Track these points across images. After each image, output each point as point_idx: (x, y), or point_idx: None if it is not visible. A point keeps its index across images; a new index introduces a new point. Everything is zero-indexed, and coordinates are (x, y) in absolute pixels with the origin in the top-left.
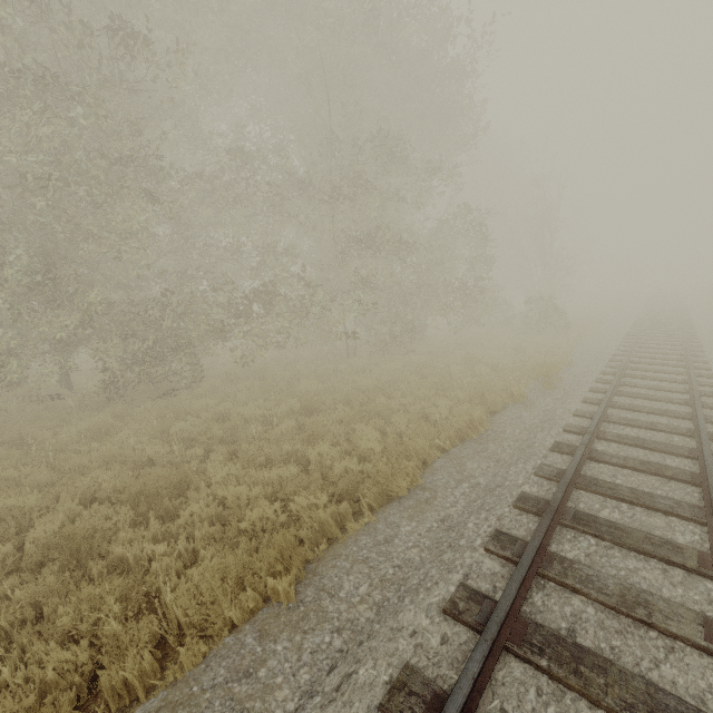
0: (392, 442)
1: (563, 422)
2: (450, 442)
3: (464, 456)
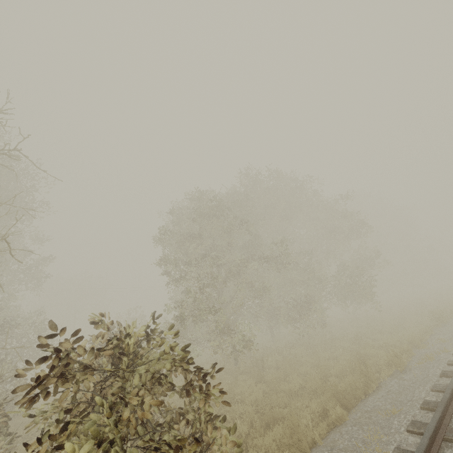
0: None
1: None
2: None
3: None
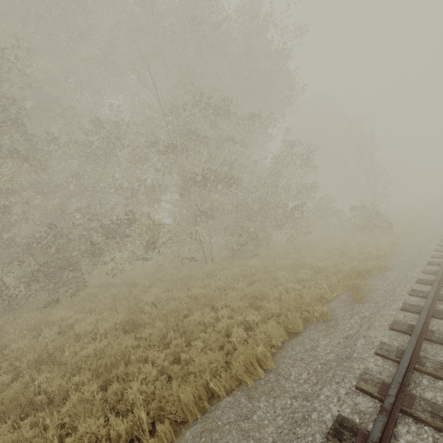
0: (159, 387)
1: (359, 367)
2: (229, 384)
3: (219, 426)
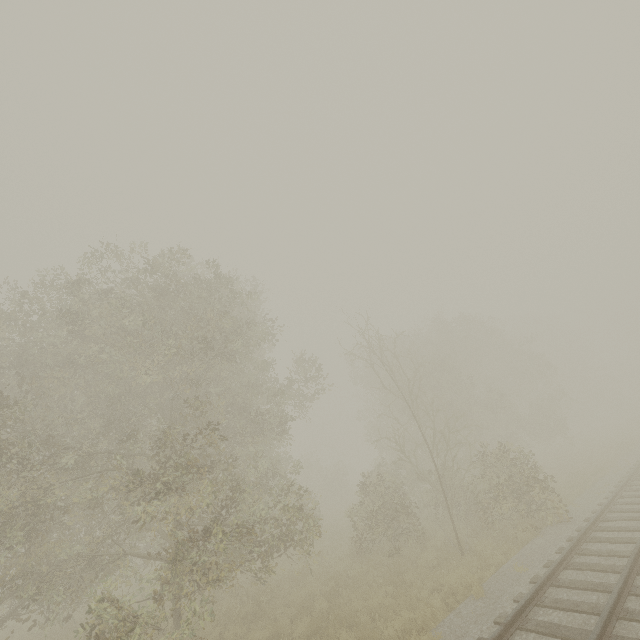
0: None
1: None
2: None
3: None
